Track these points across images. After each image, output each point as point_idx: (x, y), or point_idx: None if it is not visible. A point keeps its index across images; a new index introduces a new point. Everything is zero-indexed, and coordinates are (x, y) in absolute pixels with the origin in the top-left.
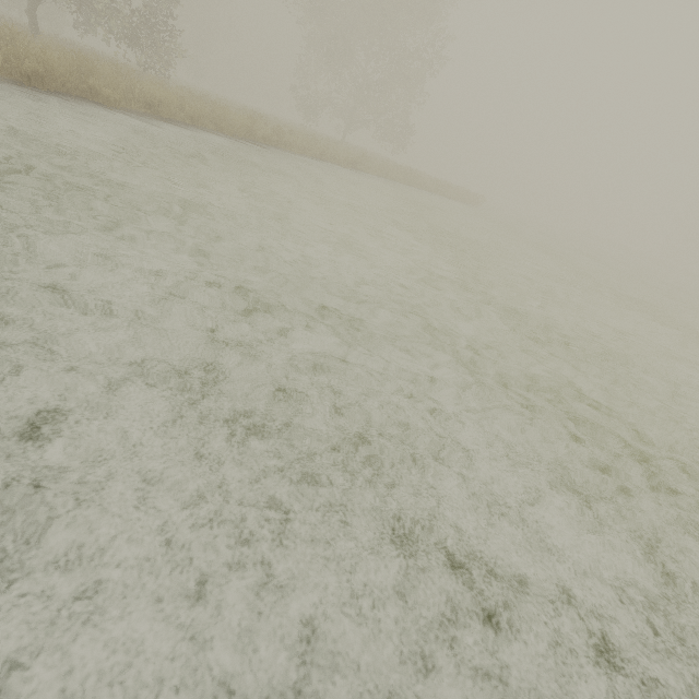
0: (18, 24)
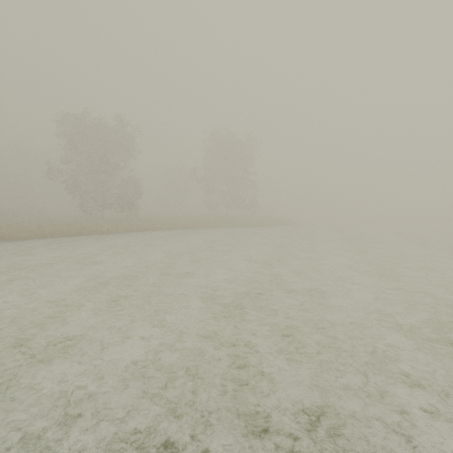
0: (98, 218)
